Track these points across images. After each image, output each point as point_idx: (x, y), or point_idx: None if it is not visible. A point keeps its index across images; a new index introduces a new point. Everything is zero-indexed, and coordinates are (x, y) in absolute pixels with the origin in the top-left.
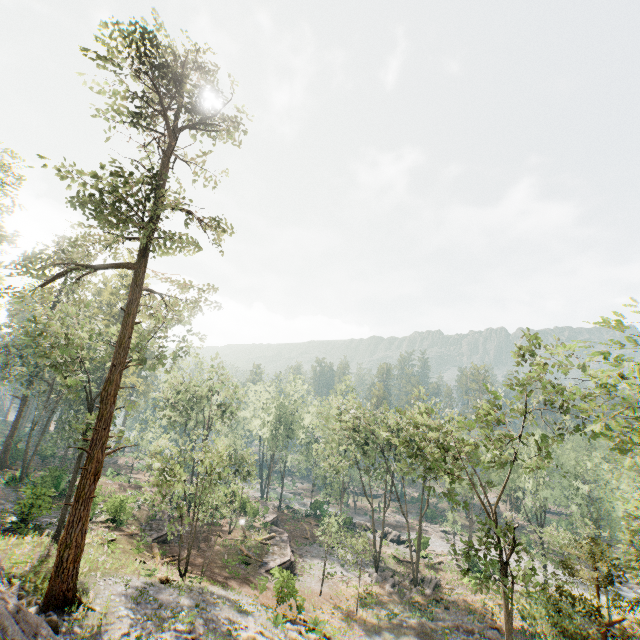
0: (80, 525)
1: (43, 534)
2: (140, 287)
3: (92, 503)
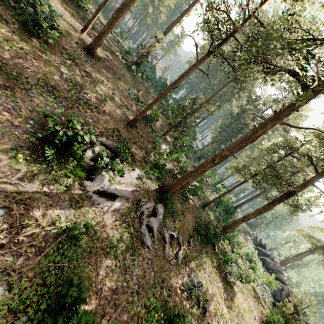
0: None
1: None
2: (321, 246)
3: None
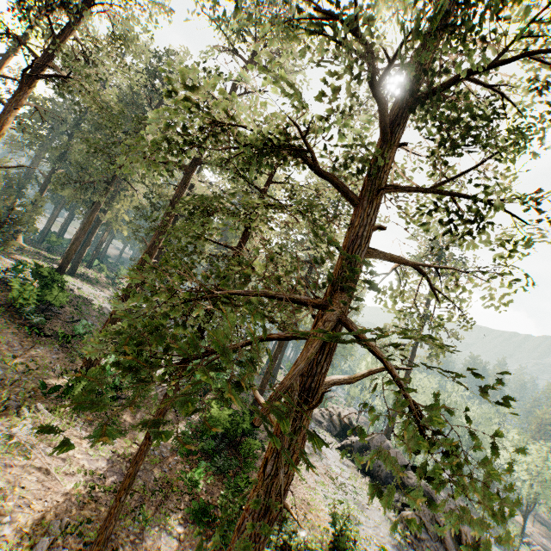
0: None
1: None
2: (414, 356)
3: None
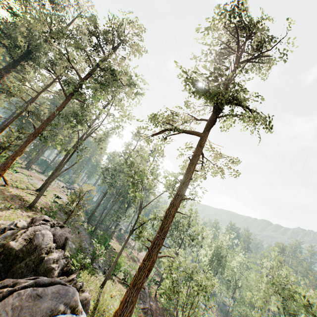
0: (130, 307)
1: (96, 275)
2: (200, 148)
3: (119, 265)
